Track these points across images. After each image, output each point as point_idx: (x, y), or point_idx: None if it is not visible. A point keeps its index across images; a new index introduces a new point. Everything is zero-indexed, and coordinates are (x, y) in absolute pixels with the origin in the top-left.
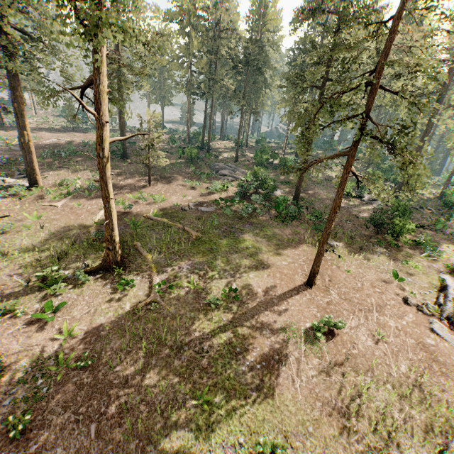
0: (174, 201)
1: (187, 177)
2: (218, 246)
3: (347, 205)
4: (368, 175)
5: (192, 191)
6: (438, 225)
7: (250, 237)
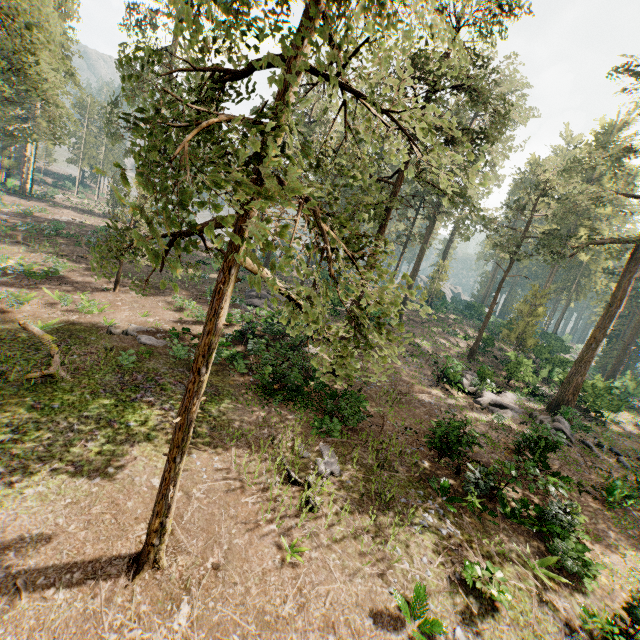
0: (119, 317)
1: (192, 295)
2: (67, 405)
3: (440, 402)
4: (509, 363)
5: (172, 312)
6: (613, 491)
7: (160, 405)
